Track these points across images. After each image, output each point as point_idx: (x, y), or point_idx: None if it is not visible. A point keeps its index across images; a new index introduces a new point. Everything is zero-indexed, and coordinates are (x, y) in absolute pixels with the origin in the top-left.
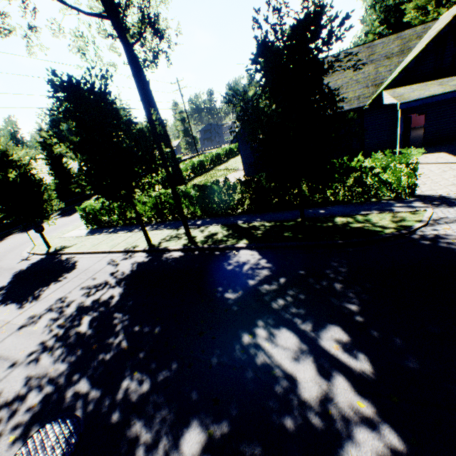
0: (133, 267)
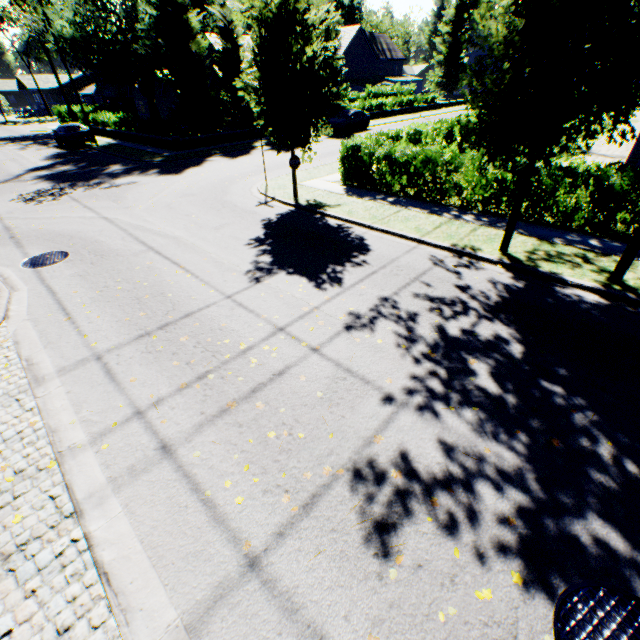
0: (499, 290)
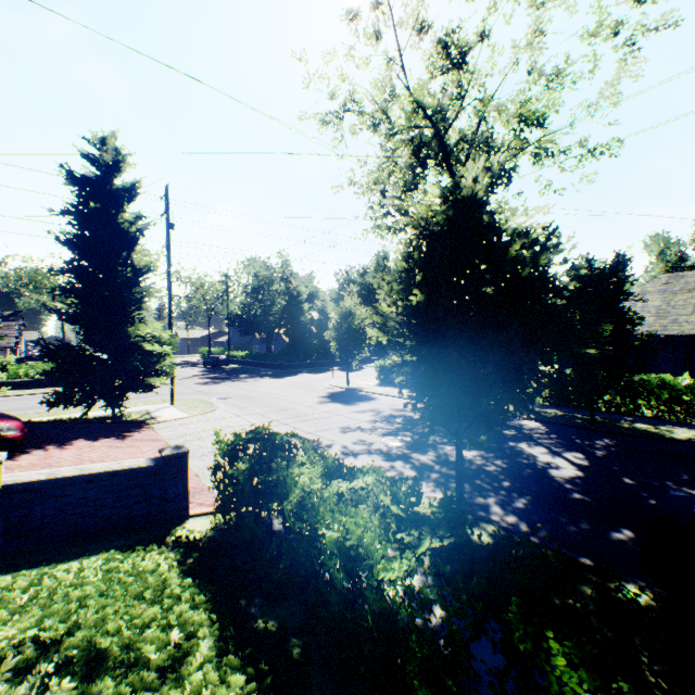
0: None
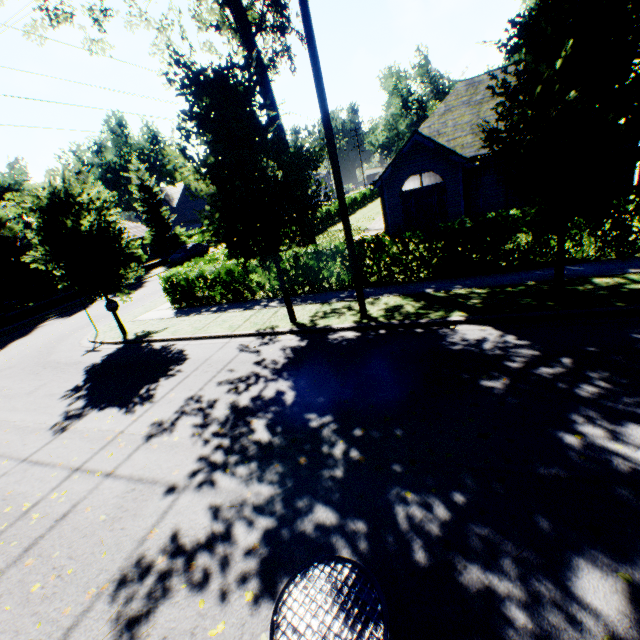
0: (287, 353)
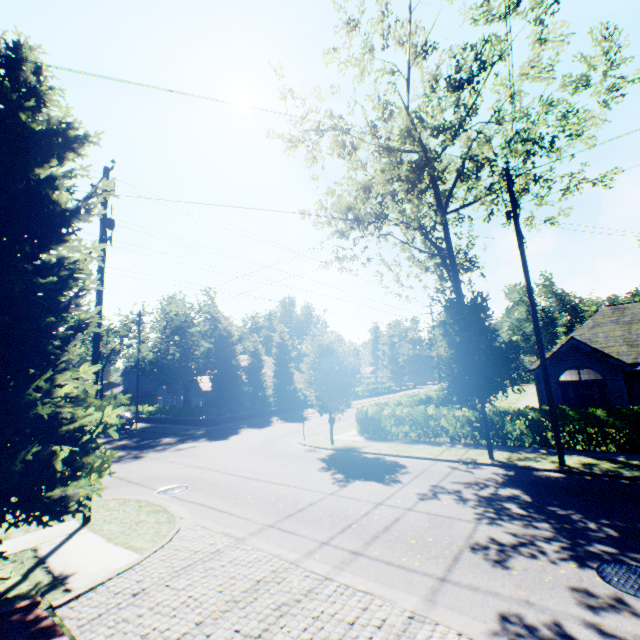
0: (500, 476)
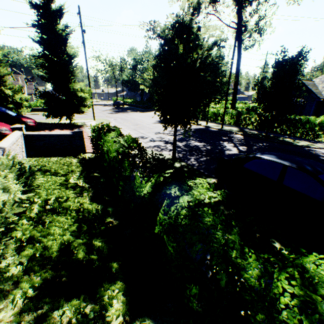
0: (198, 128)
